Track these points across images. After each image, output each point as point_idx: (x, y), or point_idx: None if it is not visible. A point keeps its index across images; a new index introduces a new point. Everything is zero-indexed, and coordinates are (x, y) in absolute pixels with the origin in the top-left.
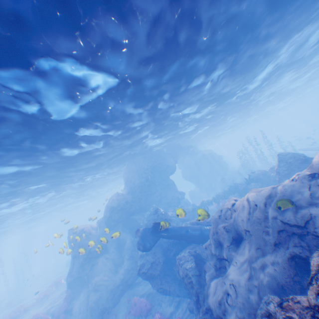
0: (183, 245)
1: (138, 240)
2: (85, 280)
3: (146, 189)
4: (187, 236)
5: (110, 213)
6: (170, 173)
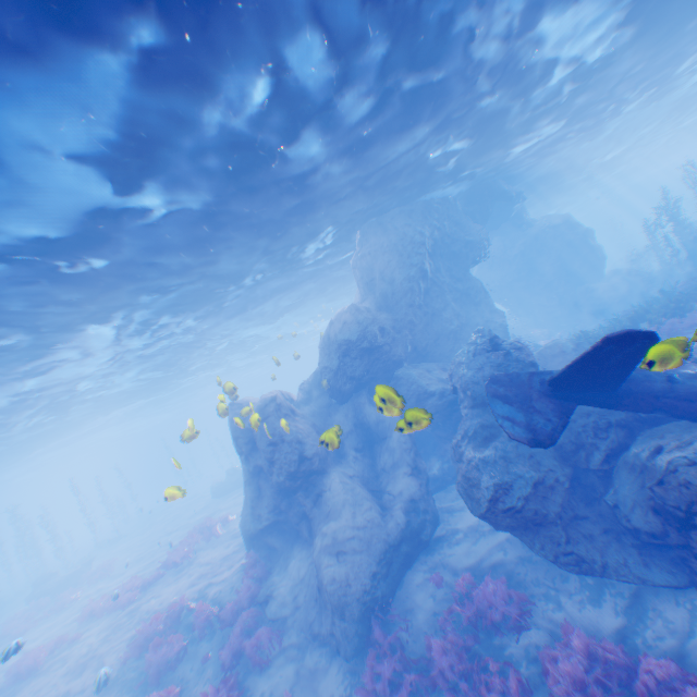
0: (630, 433)
1: (503, 411)
2: (293, 529)
3: (422, 301)
4: (676, 397)
5: (339, 358)
6: (475, 266)
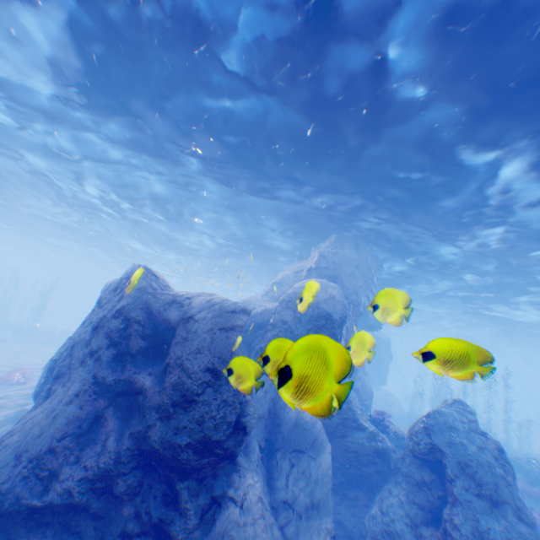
0: None
1: None
2: None
3: None
4: None
5: (309, 324)
6: (367, 329)
